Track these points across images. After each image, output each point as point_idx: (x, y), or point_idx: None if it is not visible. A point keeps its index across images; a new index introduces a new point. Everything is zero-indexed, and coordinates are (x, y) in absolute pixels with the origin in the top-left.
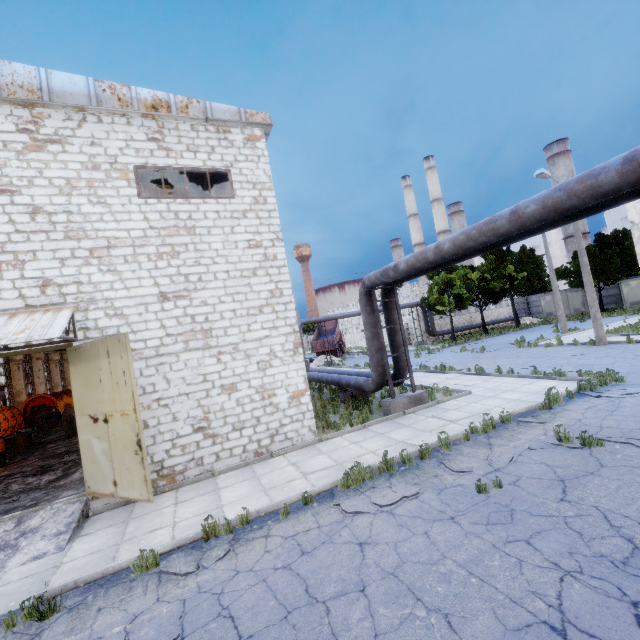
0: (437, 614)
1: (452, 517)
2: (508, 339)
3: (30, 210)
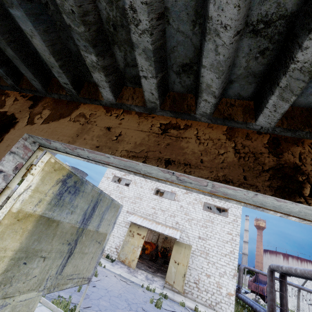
0: None
1: None
2: None
3: (180, 206)
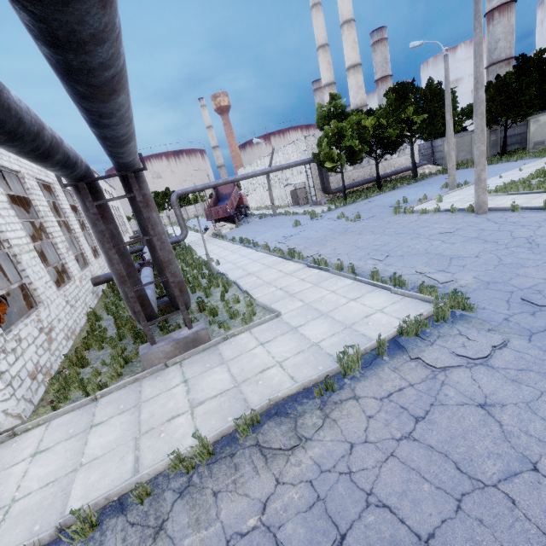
0: None
1: None
2: (395, 197)
3: None
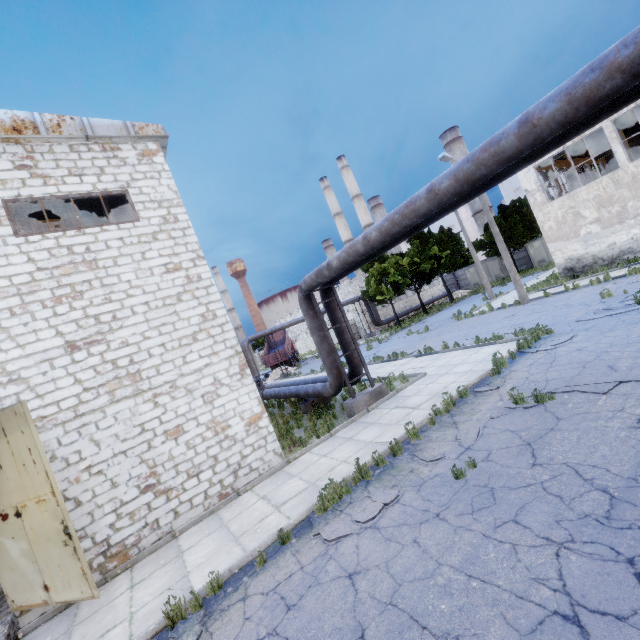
0: None
1: (437, 514)
2: (446, 314)
3: None
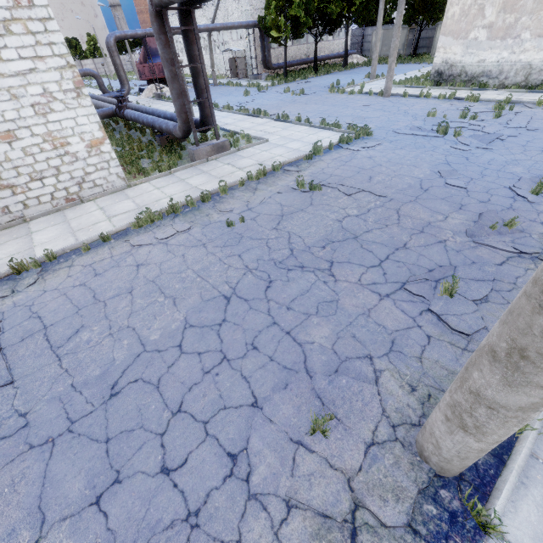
0: (170, 299)
1: (204, 244)
2: (329, 81)
3: None
